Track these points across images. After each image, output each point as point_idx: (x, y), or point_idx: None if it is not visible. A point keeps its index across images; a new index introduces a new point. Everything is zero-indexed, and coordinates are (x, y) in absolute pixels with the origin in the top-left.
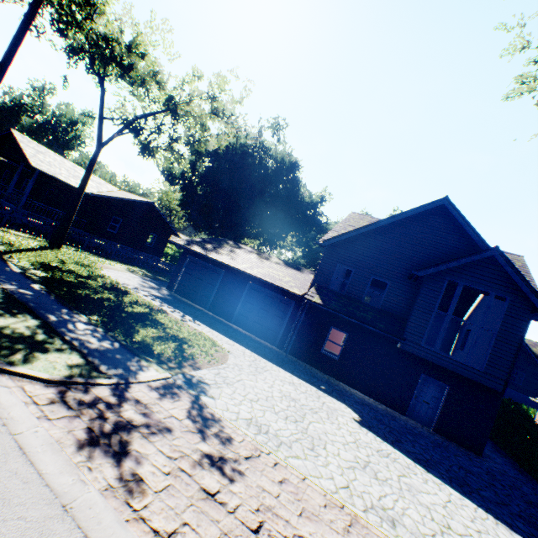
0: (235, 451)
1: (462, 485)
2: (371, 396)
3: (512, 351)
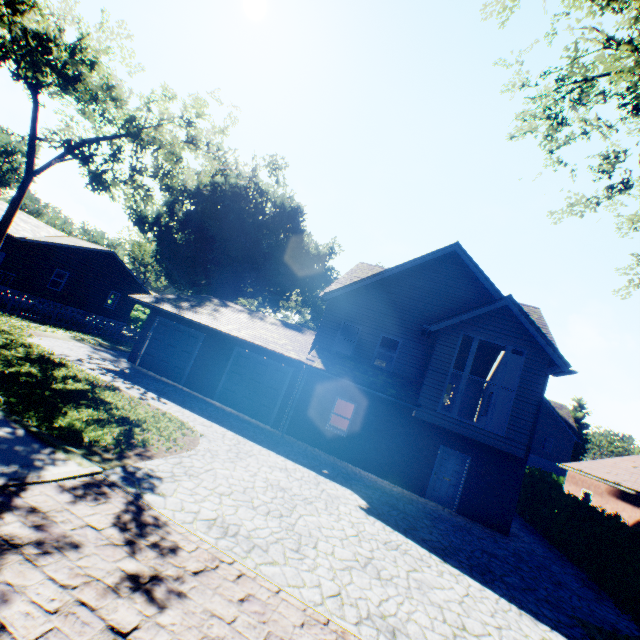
0: (180, 566)
1: (484, 573)
2: (386, 477)
3: (532, 411)
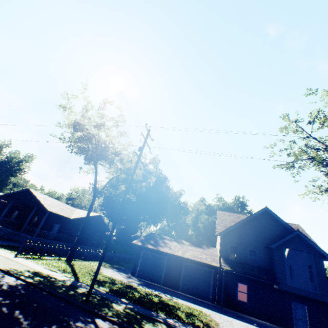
0: None
1: None
2: (273, 322)
3: (325, 279)
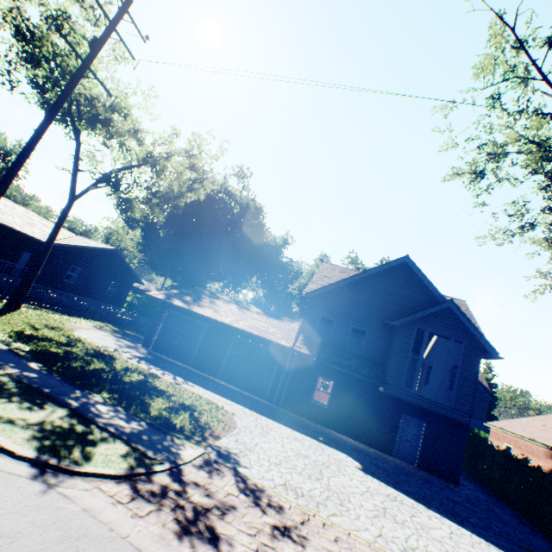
0: (291, 518)
1: (455, 515)
2: (361, 440)
3: (472, 387)
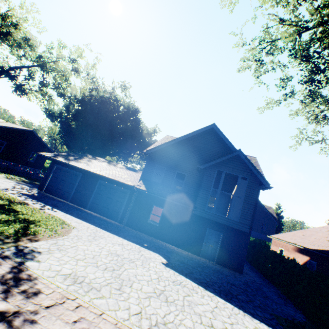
0: (38, 303)
1: (227, 294)
2: (179, 247)
3: (252, 208)
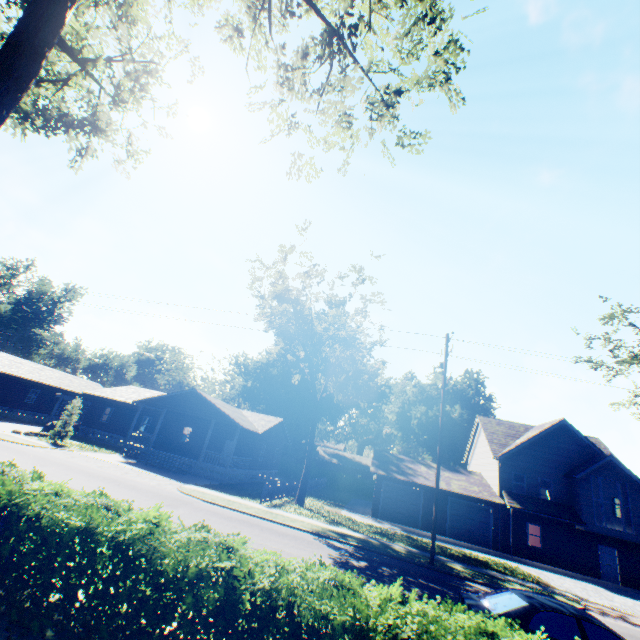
0: None
1: None
2: (575, 570)
3: None
